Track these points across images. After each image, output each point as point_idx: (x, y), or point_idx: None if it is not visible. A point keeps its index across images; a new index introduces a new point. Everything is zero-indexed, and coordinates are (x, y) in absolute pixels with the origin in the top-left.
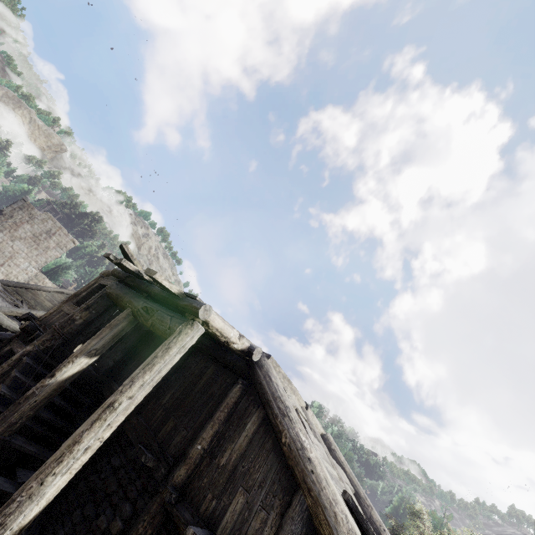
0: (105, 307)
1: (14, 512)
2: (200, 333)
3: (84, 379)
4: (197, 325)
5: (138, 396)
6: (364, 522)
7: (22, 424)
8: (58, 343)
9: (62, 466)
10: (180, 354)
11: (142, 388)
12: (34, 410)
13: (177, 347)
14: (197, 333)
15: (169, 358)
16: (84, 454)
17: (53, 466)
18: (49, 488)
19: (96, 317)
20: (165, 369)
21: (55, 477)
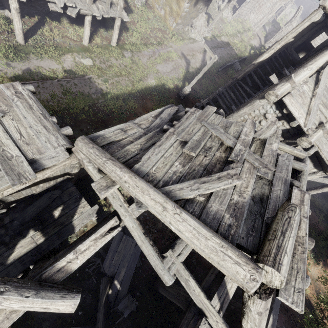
0: (312, 27)
1: (258, 58)
2: (319, 13)
3: (294, 61)
4: (319, 9)
5: (289, 36)
6: (326, 65)
7: (269, 58)
8: (289, 44)
9: (267, 51)
10: (307, 23)
11: (290, 34)
12: (272, 54)
13: (307, 19)
14: (318, 13)
15: (302, 23)
16: (272, 50)
17: (266, 51)
18: (264, 55)
19: (306, 33)
20: (300, 28)
21: (265, 53)
